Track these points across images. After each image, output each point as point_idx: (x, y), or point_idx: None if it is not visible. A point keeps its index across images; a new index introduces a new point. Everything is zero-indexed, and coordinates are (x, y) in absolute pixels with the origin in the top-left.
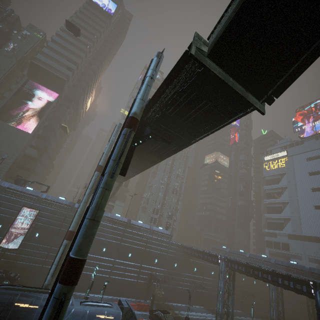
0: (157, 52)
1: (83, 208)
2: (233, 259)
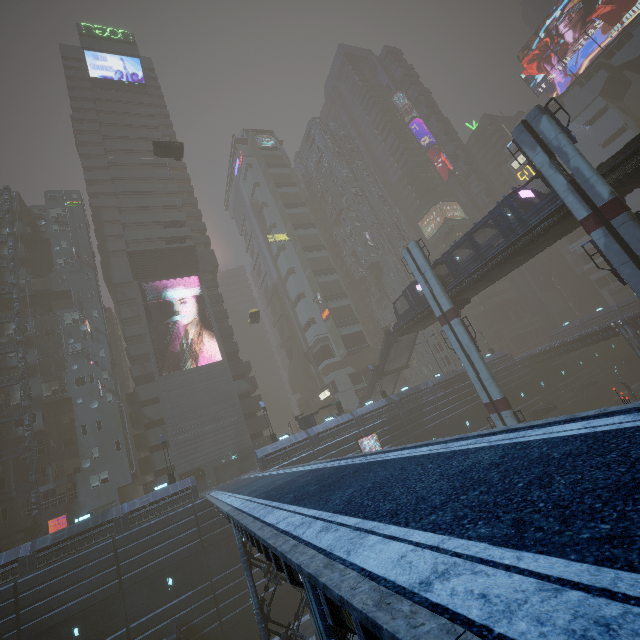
0: (535, 107)
1: (487, 367)
2: None
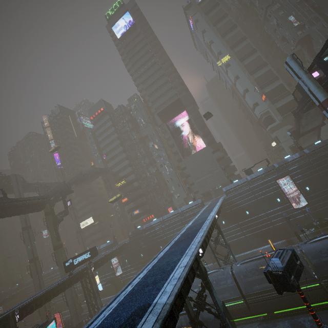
0: None
1: None
2: None
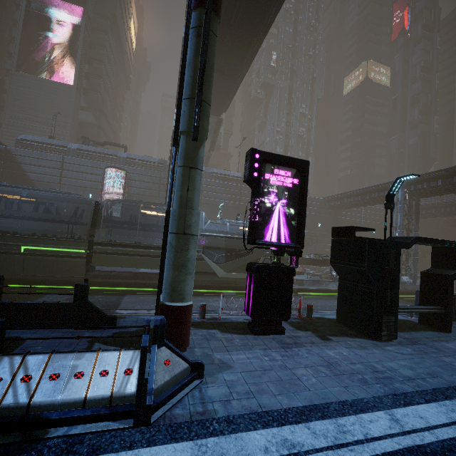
0: None
1: None
2: (419, 177)
